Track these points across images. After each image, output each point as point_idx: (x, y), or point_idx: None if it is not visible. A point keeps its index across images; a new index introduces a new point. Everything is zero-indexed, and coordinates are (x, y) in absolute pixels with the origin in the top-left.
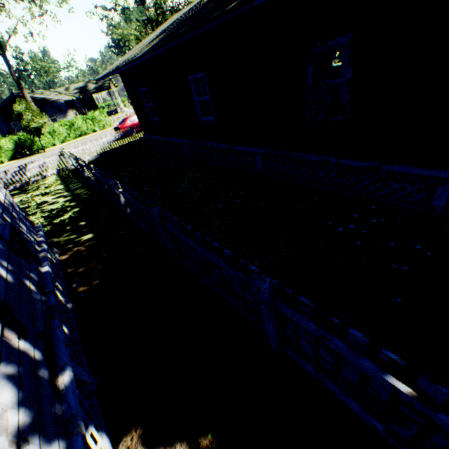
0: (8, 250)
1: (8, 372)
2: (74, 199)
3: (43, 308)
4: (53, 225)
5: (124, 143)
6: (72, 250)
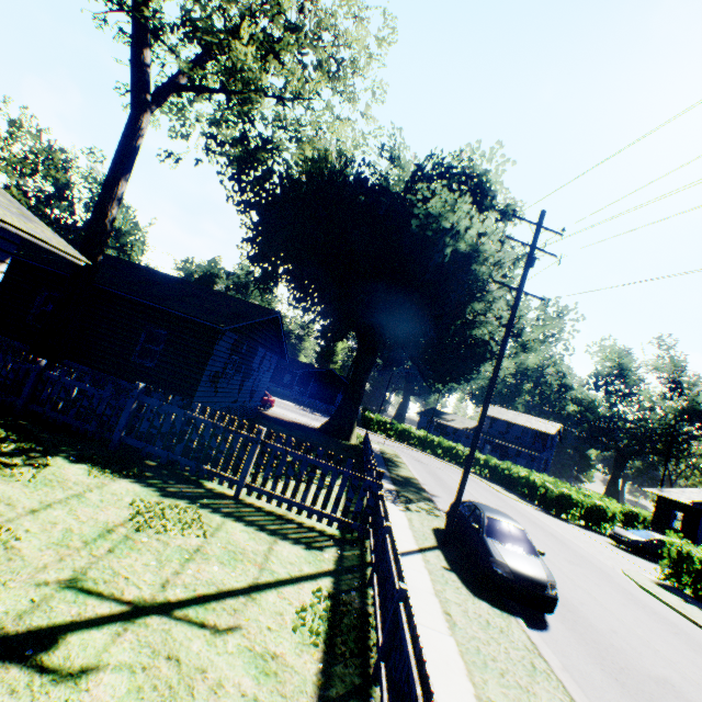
0: None
1: None
2: None
3: None
4: None
5: None
6: None
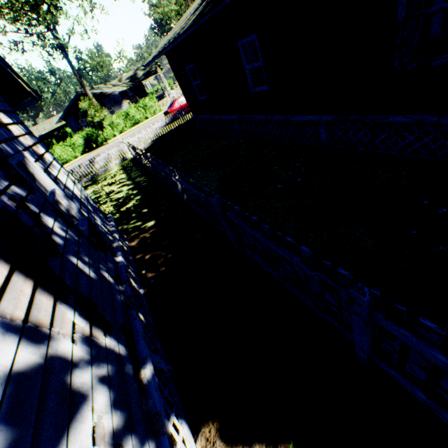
0: (88, 245)
1: (99, 374)
2: (135, 187)
3: (121, 299)
4: (121, 213)
5: (174, 127)
6: (139, 237)
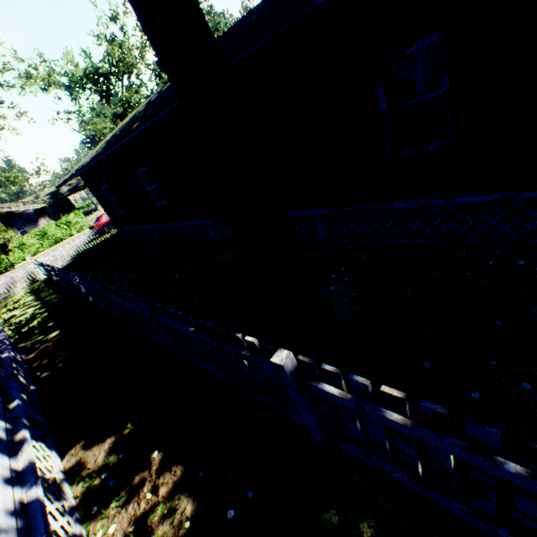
0: None
1: None
2: (44, 306)
3: (1, 374)
4: (21, 333)
5: (100, 241)
6: (39, 348)
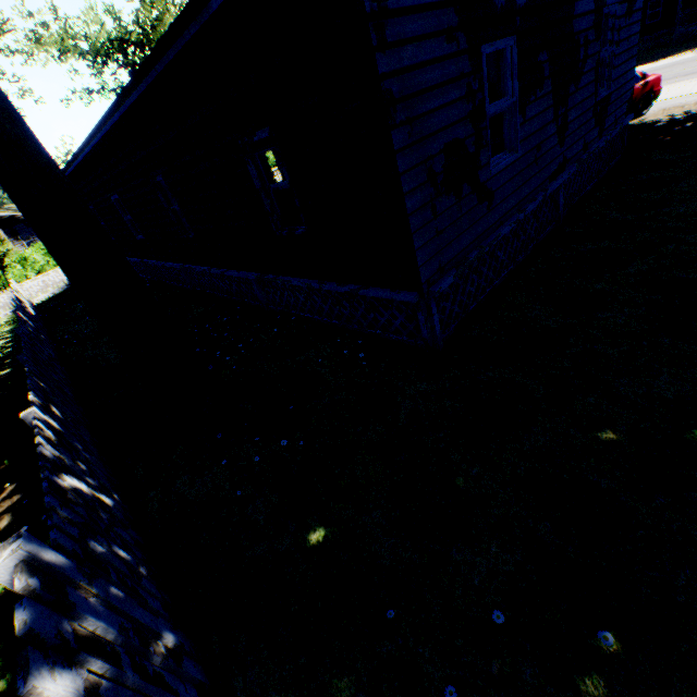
0: None
1: None
2: (14, 340)
3: None
4: None
5: None
6: None
